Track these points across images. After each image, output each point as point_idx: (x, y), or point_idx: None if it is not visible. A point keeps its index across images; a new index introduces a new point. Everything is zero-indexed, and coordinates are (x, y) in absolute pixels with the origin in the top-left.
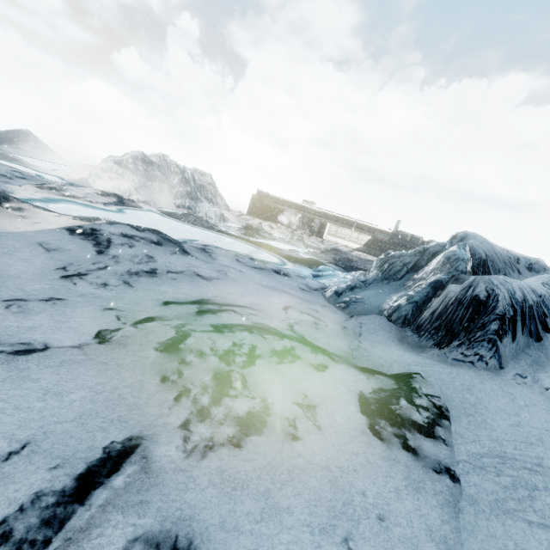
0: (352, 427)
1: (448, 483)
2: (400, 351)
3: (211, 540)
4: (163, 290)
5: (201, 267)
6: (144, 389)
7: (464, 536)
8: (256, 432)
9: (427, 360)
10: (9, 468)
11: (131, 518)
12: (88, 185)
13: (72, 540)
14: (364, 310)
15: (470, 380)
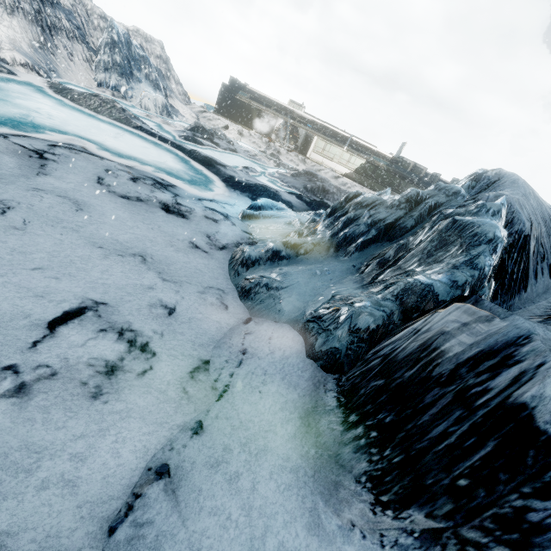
0: None
1: None
2: (273, 493)
3: None
4: None
5: None
6: None
7: None
8: None
9: None
10: None
11: None
12: None
13: None
14: (275, 310)
15: None
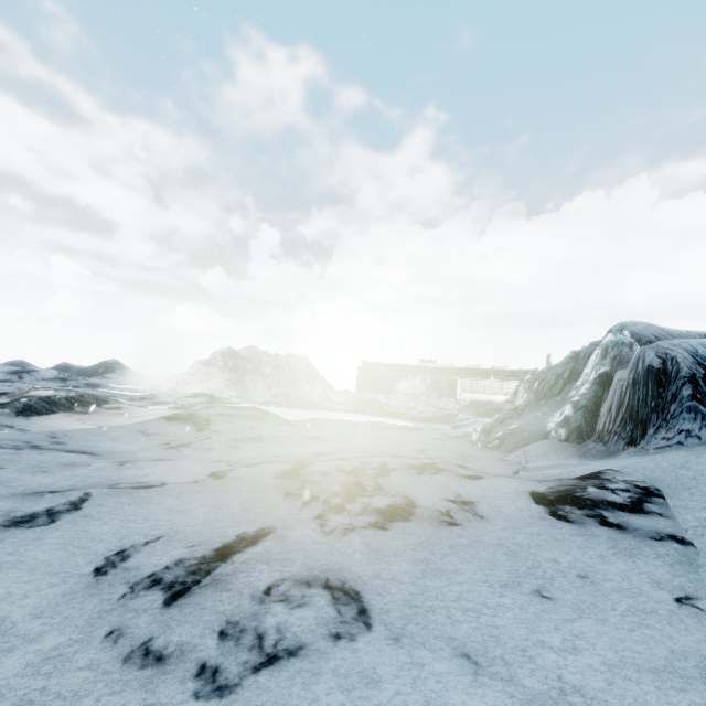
0: (527, 516)
1: (675, 547)
2: (582, 463)
3: (367, 584)
4: (272, 450)
5: (311, 432)
6: (269, 502)
7: None
8: (402, 519)
9: (620, 458)
10: (149, 549)
11: (276, 567)
12: (176, 393)
13: (220, 580)
14: (525, 440)
15: (682, 458)
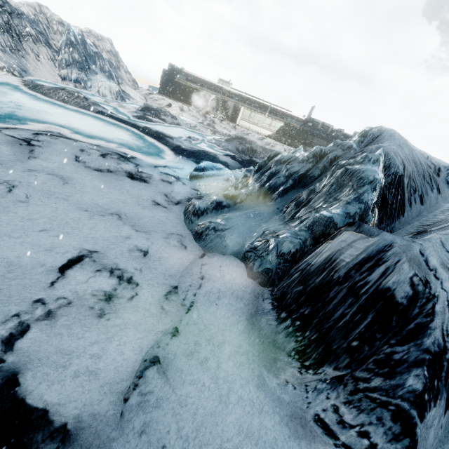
0: None
1: None
2: (232, 368)
3: None
4: None
5: None
6: None
7: None
8: None
9: (267, 418)
10: None
11: None
12: None
13: None
14: (222, 246)
15: None
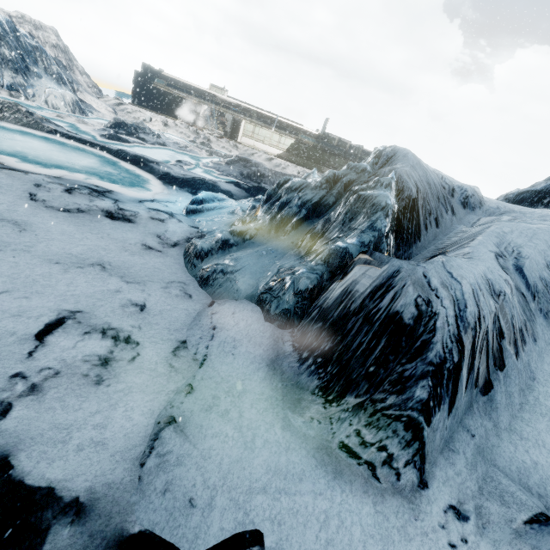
0: None
1: None
2: (255, 415)
3: None
4: None
5: None
6: None
7: None
8: None
9: (294, 454)
10: None
11: None
12: None
13: None
14: (233, 291)
15: (362, 548)
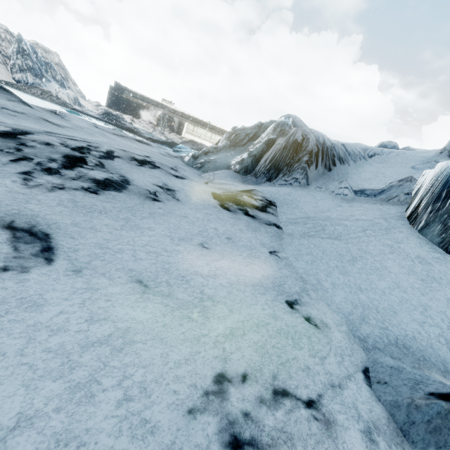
0: (207, 204)
1: (275, 229)
2: (243, 185)
3: (62, 229)
4: None
5: (50, 117)
6: None
7: (285, 246)
8: (115, 190)
9: (262, 186)
10: None
11: None
12: None
13: None
14: (216, 167)
15: (289, 191)
